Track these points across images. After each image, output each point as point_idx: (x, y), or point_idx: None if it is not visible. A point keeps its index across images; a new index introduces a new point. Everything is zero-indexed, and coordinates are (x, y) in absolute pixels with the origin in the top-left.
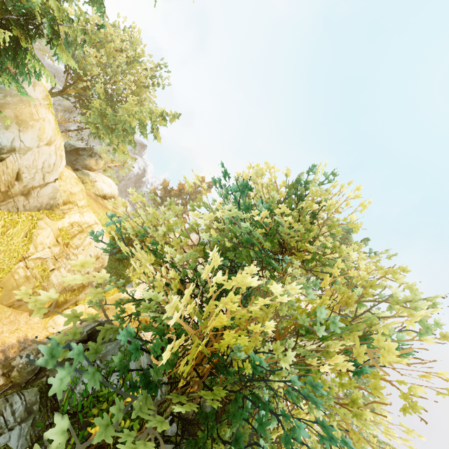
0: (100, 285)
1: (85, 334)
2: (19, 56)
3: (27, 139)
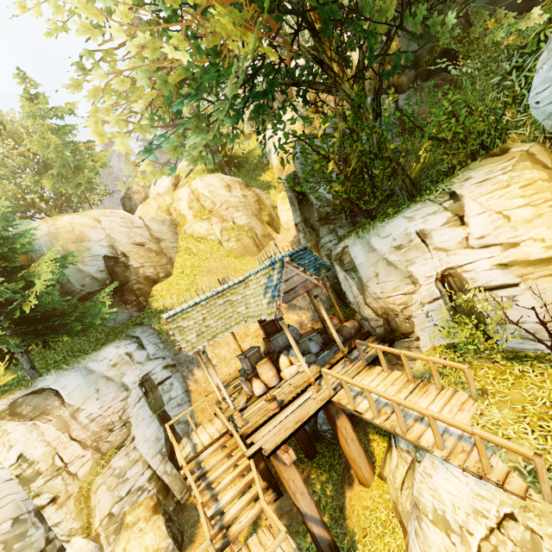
0: (263, 187)
1: (293, 194)
2: (4, 237)
3: (98, 237)
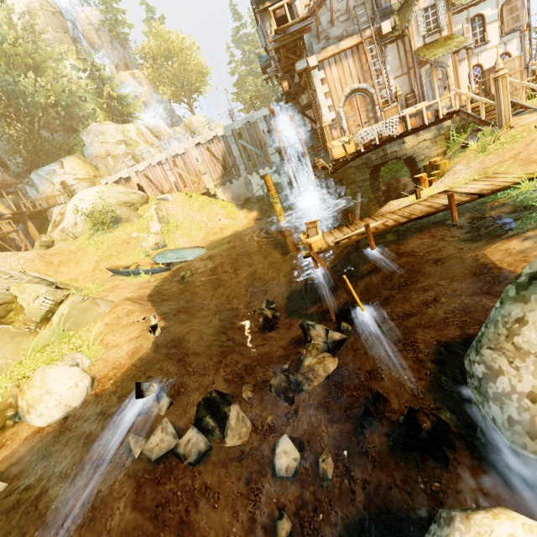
0: None
1: None
2: None
3: None
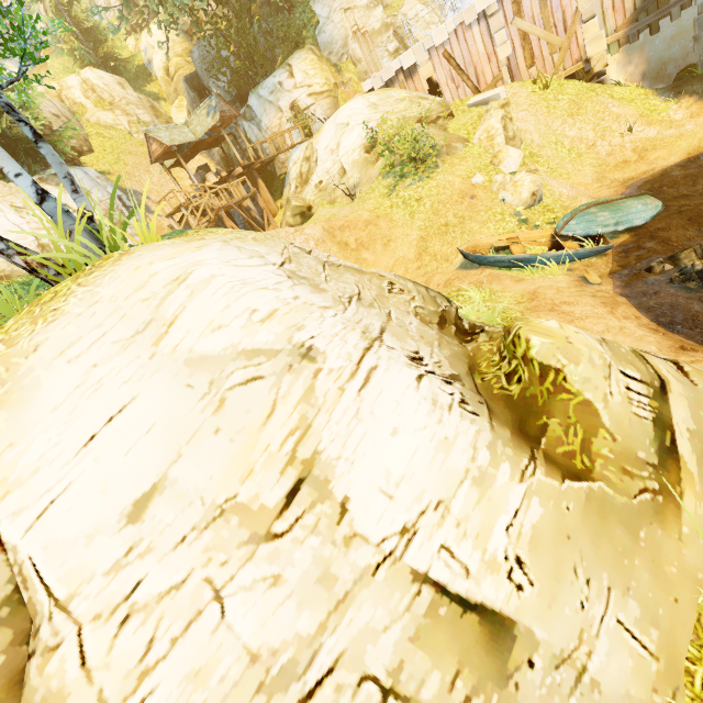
0: (151, 97)
1: (194, 92)
2: None
3: None
